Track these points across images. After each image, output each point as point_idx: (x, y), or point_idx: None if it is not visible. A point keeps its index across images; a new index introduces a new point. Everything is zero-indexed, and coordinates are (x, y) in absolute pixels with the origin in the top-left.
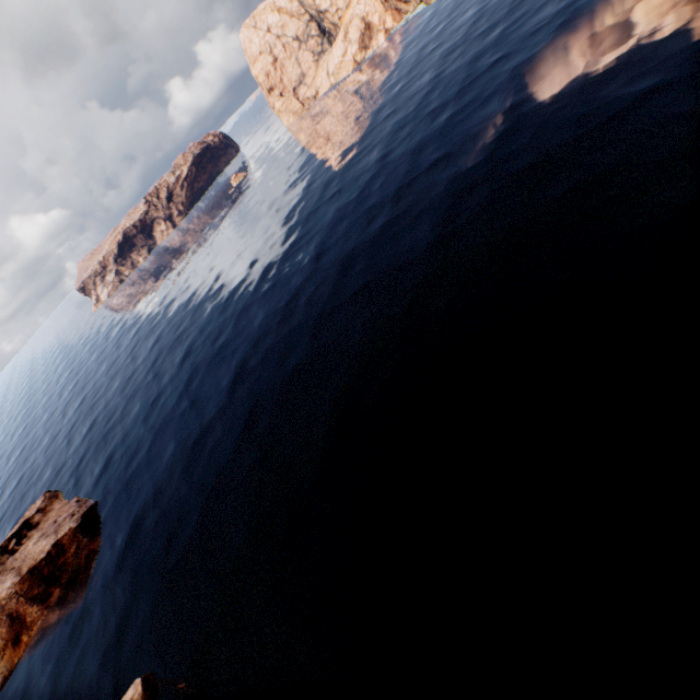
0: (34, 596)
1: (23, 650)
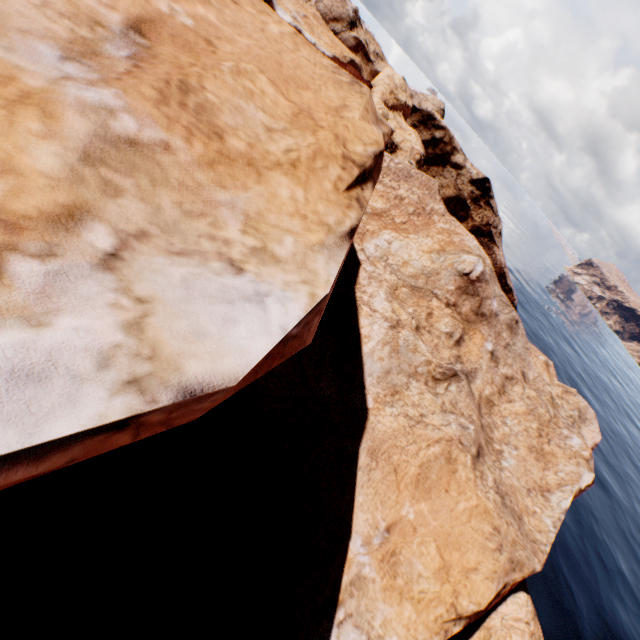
0: None
1: None
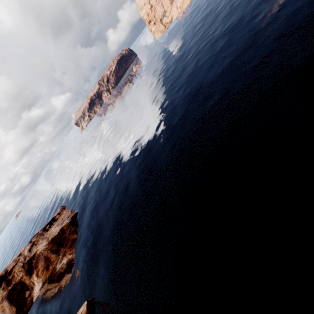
0: (53, 250)
1: (50, 272)
